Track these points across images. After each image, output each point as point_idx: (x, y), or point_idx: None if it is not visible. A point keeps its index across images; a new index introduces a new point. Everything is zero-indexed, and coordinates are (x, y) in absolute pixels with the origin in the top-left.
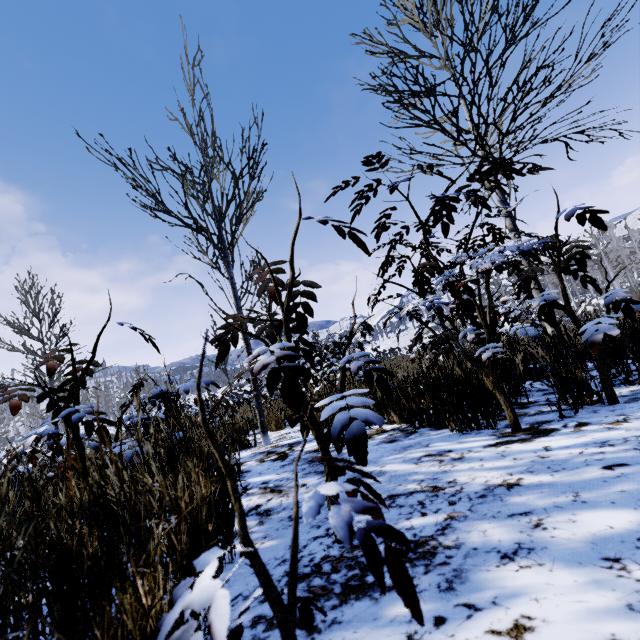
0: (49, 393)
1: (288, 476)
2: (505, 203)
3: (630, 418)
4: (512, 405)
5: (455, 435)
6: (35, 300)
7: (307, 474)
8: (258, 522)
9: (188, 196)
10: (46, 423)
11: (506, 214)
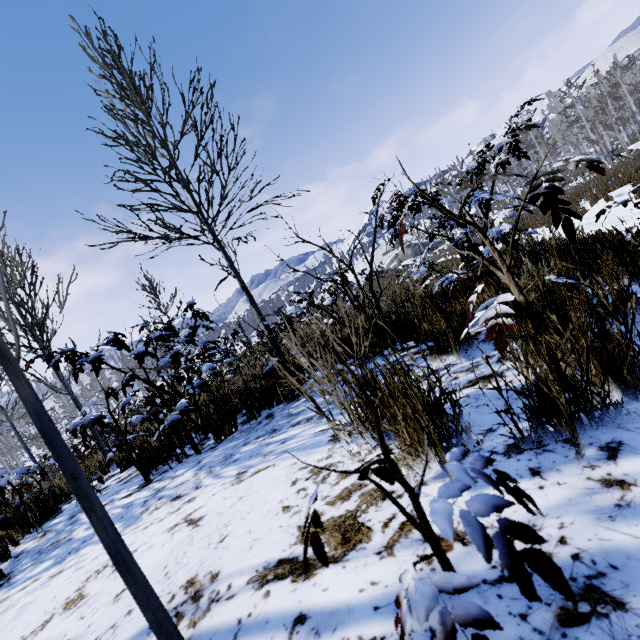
0: None
1: (63, 519)
2: (232, 267)
3: (170, 476)
4: (142, 470)
5: (140, 480)
6: None
7: (68, 518)
8: (9, 563)
9: None
10: None
11: (234, 276)
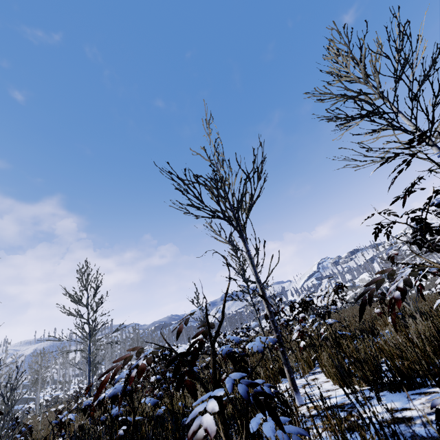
0: (176, 357)
1: None
2: None
3: None
4: None
5: None
6: (87, 278)
7: None
8: None
9: (212, 197)
10: (204, 396)
11: None
